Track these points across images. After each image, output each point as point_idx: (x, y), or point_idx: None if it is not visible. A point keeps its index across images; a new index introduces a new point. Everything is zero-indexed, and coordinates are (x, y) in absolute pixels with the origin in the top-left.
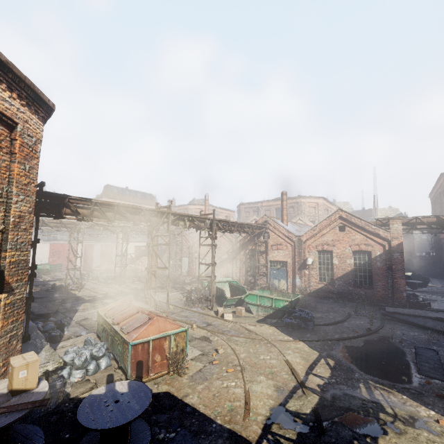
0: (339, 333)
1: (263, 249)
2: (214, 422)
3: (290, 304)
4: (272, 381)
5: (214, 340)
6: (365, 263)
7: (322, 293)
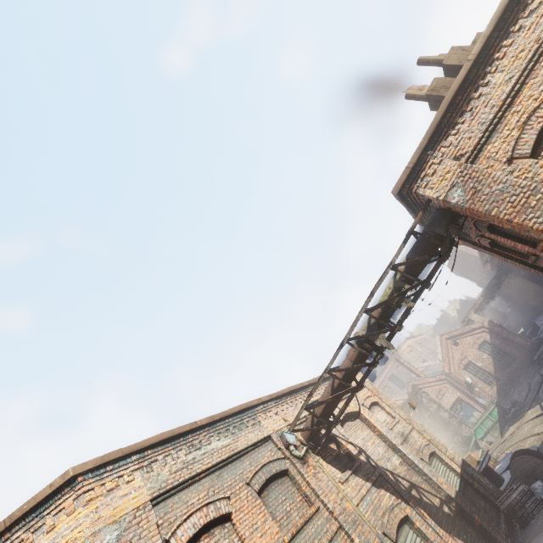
0: (535, 392)
1: (435, 406)
2: (538, 447)
3: (497, 407)
4: (537, 426)
5: (500, 459)
6: (492, 349)
7: (502, 391)
